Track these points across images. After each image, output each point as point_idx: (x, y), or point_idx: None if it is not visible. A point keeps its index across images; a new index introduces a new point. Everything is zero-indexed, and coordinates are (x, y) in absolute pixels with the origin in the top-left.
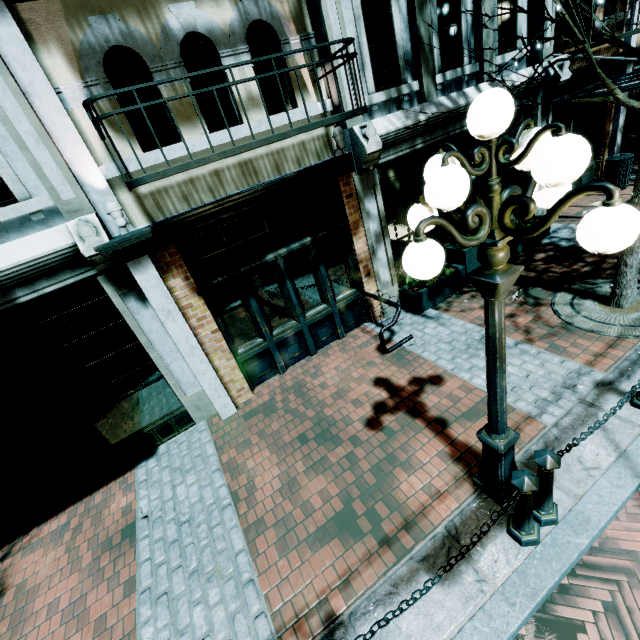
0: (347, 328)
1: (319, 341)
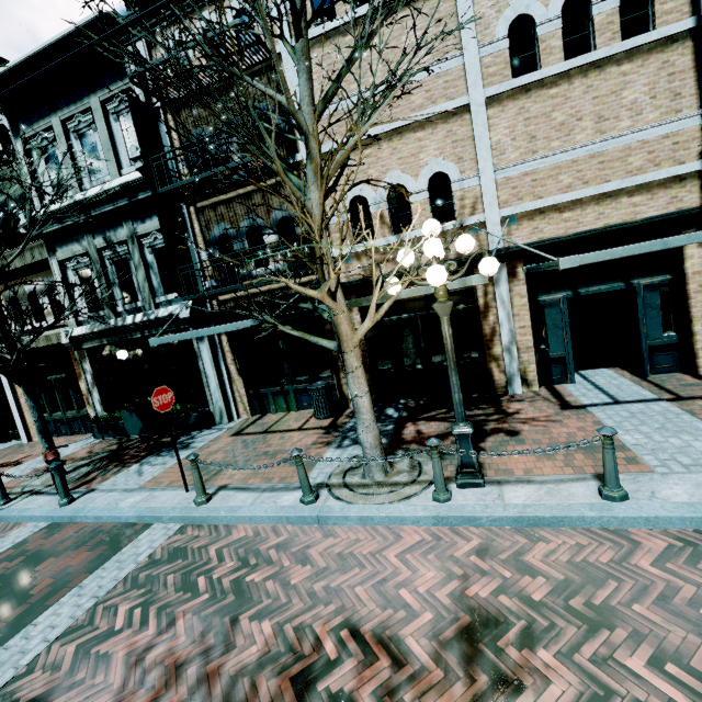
0: (89, 430)
1: (75, 430)
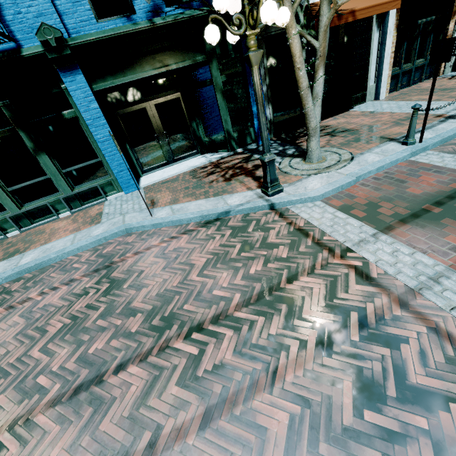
0: (424, 77)
1: (413, 80)
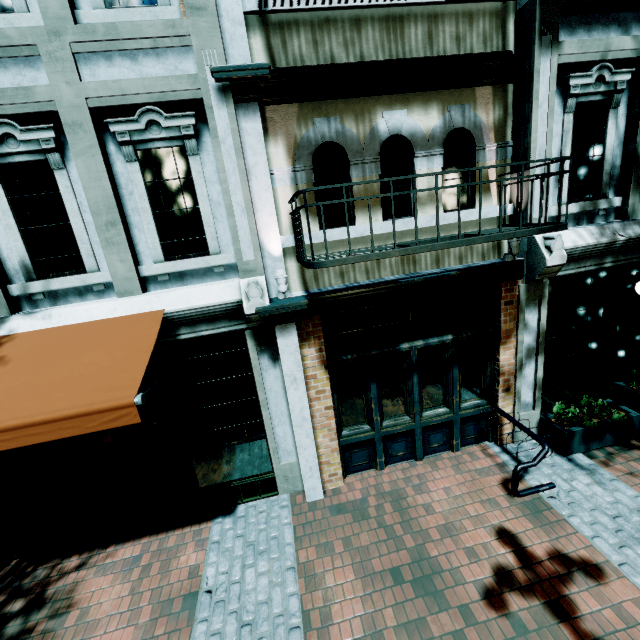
0: (464, 441)
1: (428, 446)
